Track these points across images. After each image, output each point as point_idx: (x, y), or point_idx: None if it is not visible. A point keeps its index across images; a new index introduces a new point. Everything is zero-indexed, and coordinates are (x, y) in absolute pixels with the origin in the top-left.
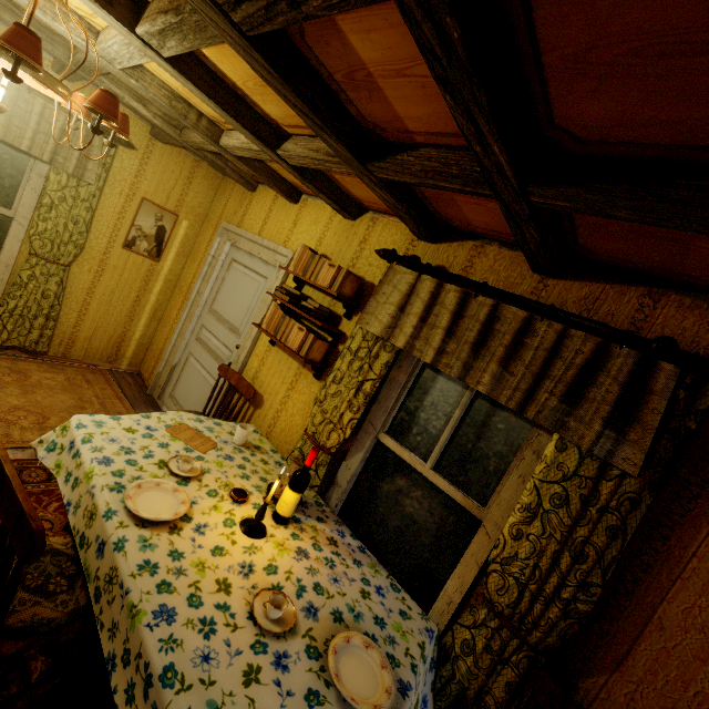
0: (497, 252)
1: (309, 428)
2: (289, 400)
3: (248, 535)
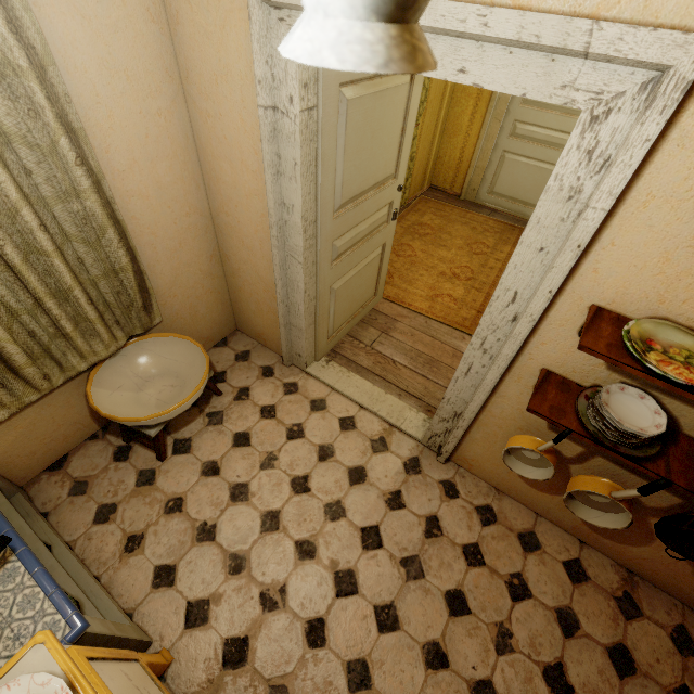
0: None
1: None
2: None
3: None
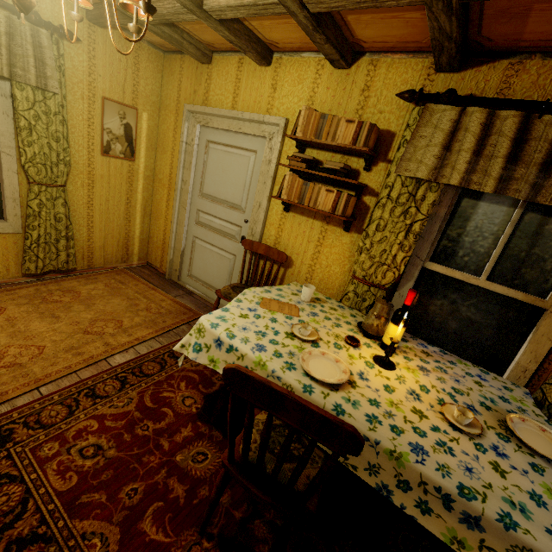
0: (541, 64)
1: (359, 273)
2: (321, 255)
3: (388, 369)
